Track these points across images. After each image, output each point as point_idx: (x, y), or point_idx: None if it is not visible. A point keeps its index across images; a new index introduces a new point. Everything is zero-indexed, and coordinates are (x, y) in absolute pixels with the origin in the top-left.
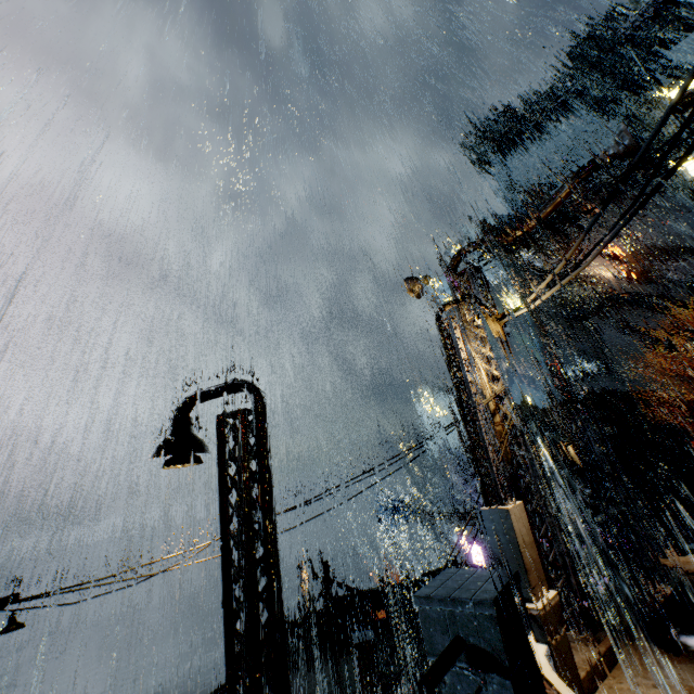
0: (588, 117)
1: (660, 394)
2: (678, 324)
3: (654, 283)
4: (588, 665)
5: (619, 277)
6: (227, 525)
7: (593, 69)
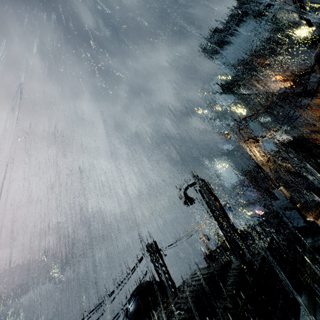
0: (252, 23)
1: (319, 130)
2: (318, 99)
3: (303, 85)
4: (312, 218)
5: (287, 87)
6: (213, 213)
7: (248, 1)
